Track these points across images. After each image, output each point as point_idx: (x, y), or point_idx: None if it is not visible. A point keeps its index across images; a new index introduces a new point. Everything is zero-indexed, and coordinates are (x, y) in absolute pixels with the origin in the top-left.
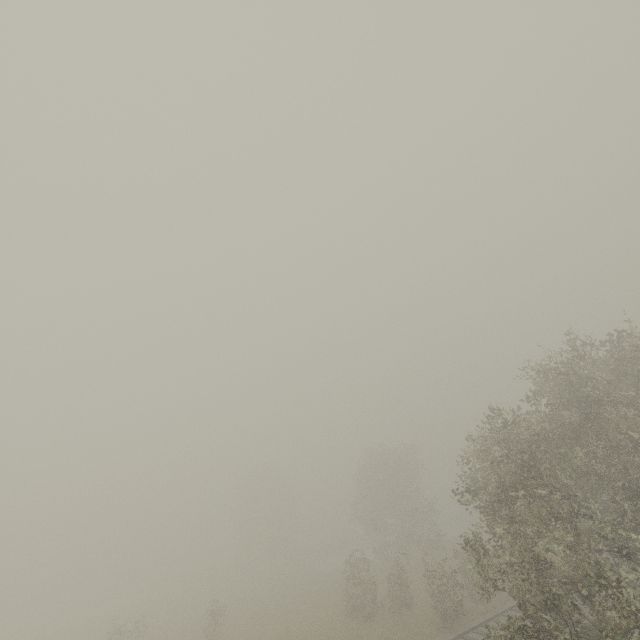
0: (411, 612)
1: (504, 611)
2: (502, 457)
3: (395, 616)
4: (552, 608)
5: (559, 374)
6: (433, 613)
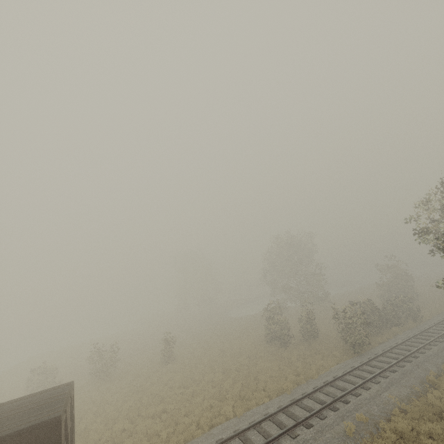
0: (319, 341)
1: (403, 342)
2: None
3: (306, 344)
4: None
5: None
6: (336, 342)
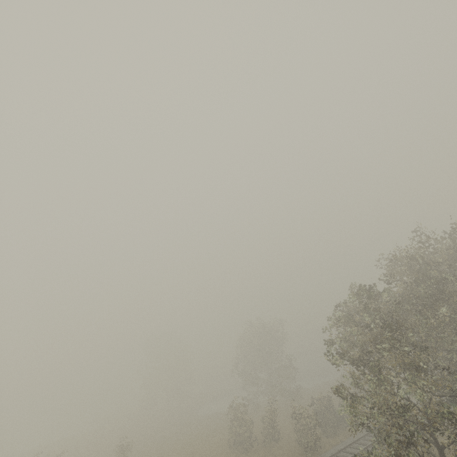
0: (279, 445)
1: (350, 444)
2: (368, 321)
3: (267, 448)
4: (412, 443)
5: (410, 259)
6: (295, 446)
